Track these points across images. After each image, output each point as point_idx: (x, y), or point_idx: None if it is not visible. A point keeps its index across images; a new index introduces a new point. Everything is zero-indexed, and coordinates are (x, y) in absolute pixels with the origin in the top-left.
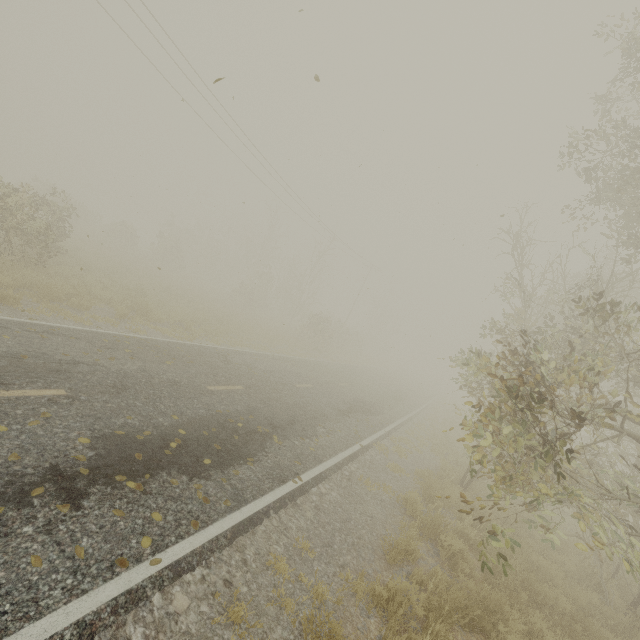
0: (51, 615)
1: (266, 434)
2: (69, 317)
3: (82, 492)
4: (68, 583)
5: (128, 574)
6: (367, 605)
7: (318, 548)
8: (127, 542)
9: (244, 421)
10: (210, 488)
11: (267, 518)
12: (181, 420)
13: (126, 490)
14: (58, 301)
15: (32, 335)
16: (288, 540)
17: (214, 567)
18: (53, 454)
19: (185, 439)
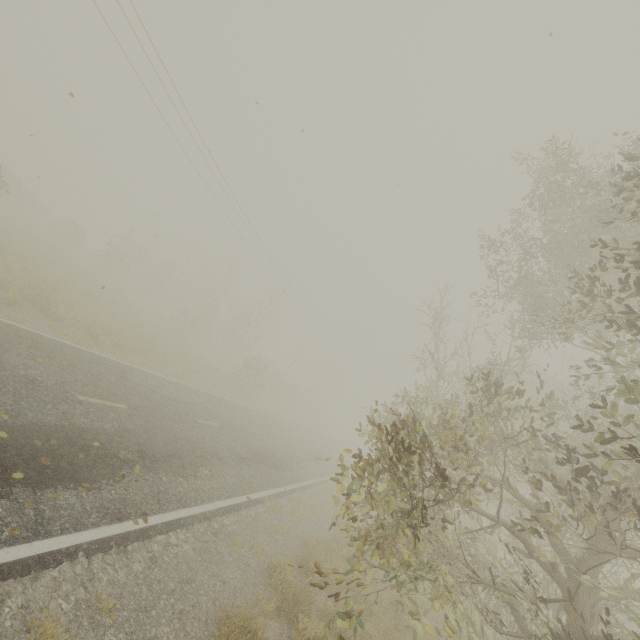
0: None
1: (127, 461)
2: None
3: None
4: None
5: None
6: None
7: (126, 611)
8: None
9: (105, 441)
10: None
11: (69, 561)
12: (12, 421)
13: None
14: None
15: None
16: (86, 595)
17: None
18: None
19: (2, 443)
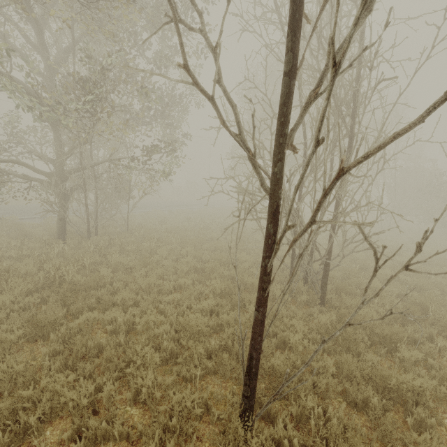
0: None
1: None
2: None
3: None
4: None
5: None
6: None
7: None
8: None
9: None
10: None
11: None
12: None
13: None
14: None
15: None
16: None
17: None
18: None
19: None
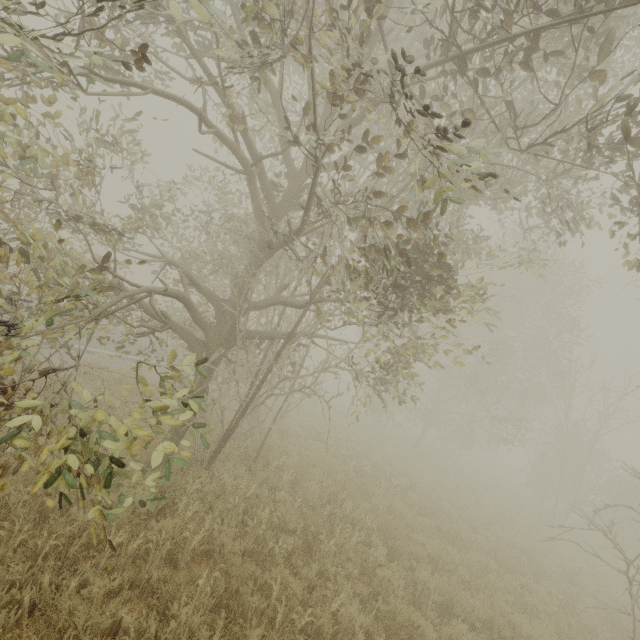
0: None
1: None
2: None
3: None
4: None
5: None
6: None
7: None
8: None
9: None
10: None
11: None
12: None
13: None
14: None
15: None
16: None
17: None
18: None
19: None
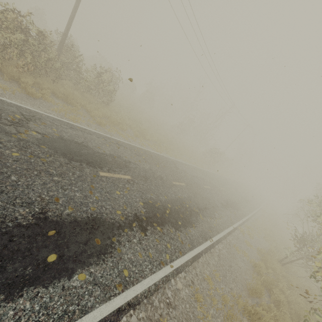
0: (148, 278)
1: (197, 213)
2: (120, 134)
3: (145, 228)
4: (149, 267)
5: (164, 269)
6: (242, 311)
7: (221, 277)
8: (162, 254)
9: (188, 204)
10: (182, 236)
11: (202, 256)
12: (167, 199)
13: (157, 230)
14: (115, 125)
15: (114, 145)
16: (210, 269)
17: (187, 273)
18: (134, 208)
19: (170, 209)
